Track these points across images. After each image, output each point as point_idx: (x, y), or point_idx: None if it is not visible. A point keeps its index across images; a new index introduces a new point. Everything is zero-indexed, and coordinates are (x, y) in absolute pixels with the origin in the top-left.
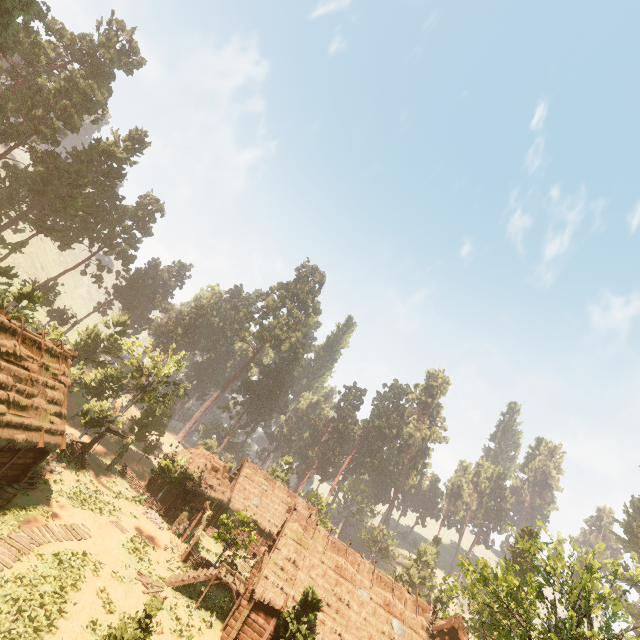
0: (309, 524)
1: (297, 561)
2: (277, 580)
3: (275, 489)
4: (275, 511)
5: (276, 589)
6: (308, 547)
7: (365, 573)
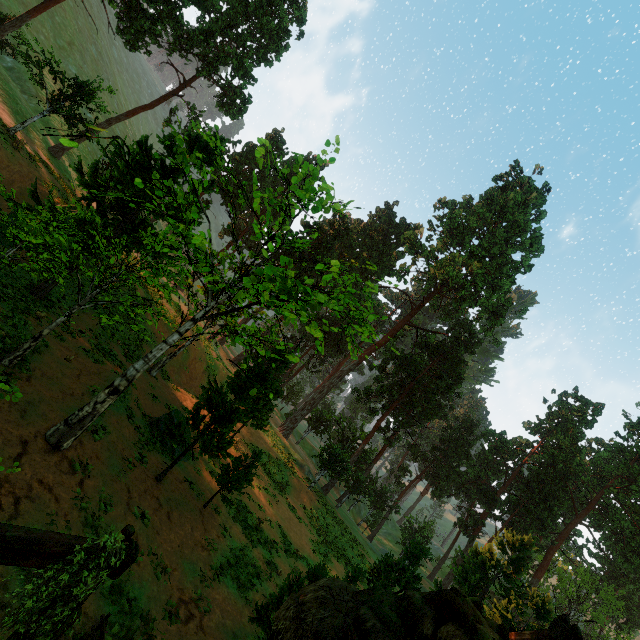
0: None
1: None
2: None
3: None
4: None
5: None
6: None
7: None
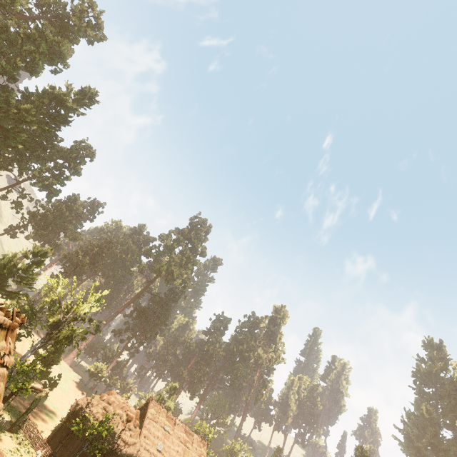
0: None
1: None
2: None
3: (175, 428)
4: (175, 454)
5: None
6: None
7: None
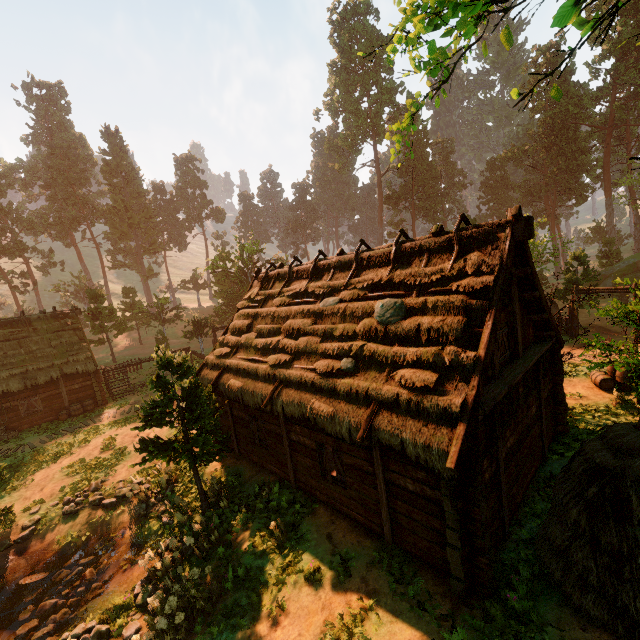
0: (268, 277)
1: (242, 327)
2: (214, 360)
3: None
4: None
5: (214, 370)
6: (265, 302)
7: (344, 272)
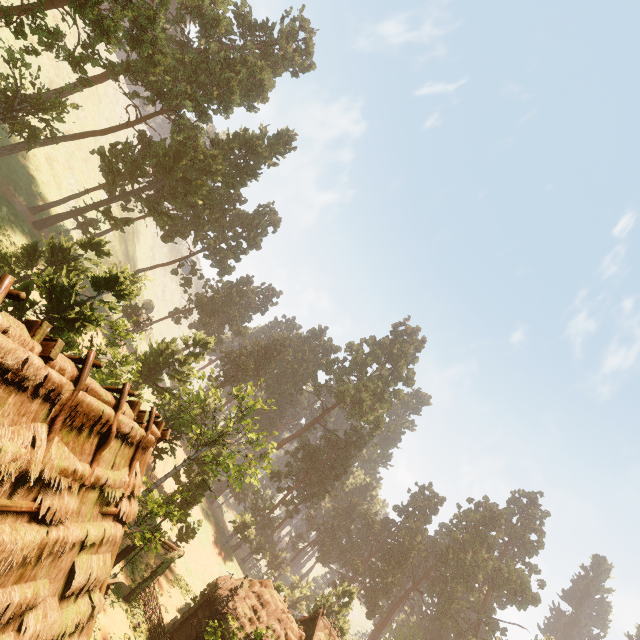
0: None
1: None
2: None
3: None
4: None
5: None
6: None
7: None
